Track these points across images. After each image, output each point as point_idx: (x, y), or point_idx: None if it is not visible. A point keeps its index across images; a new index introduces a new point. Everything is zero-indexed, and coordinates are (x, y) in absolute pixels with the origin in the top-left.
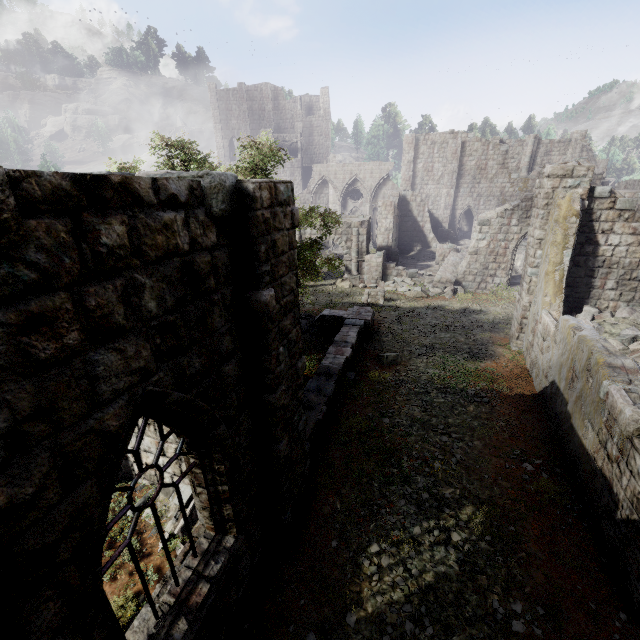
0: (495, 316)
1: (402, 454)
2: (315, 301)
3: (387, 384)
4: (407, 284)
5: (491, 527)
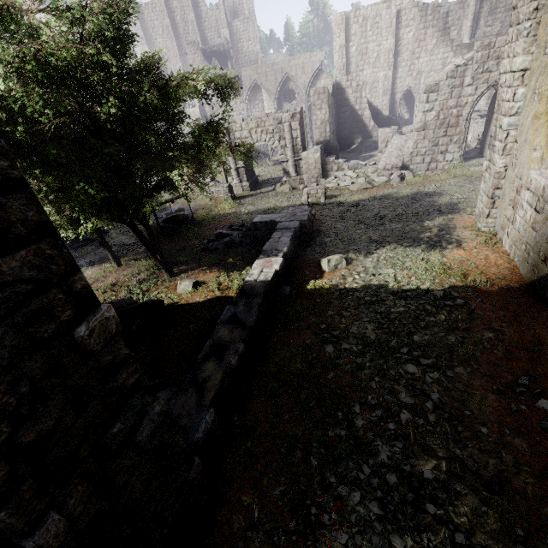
0: (452, 196)
1: (353, 401)
2: (253, 210)
3: (330, 296)
4: (349, 177)
5: (514, 543)
